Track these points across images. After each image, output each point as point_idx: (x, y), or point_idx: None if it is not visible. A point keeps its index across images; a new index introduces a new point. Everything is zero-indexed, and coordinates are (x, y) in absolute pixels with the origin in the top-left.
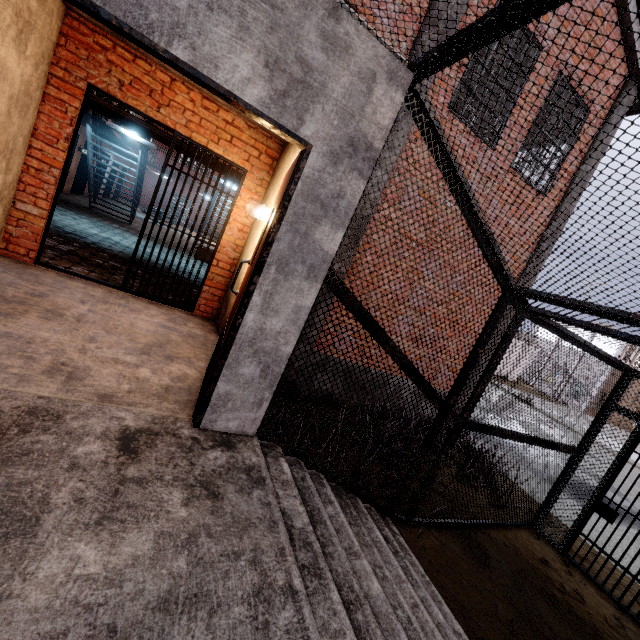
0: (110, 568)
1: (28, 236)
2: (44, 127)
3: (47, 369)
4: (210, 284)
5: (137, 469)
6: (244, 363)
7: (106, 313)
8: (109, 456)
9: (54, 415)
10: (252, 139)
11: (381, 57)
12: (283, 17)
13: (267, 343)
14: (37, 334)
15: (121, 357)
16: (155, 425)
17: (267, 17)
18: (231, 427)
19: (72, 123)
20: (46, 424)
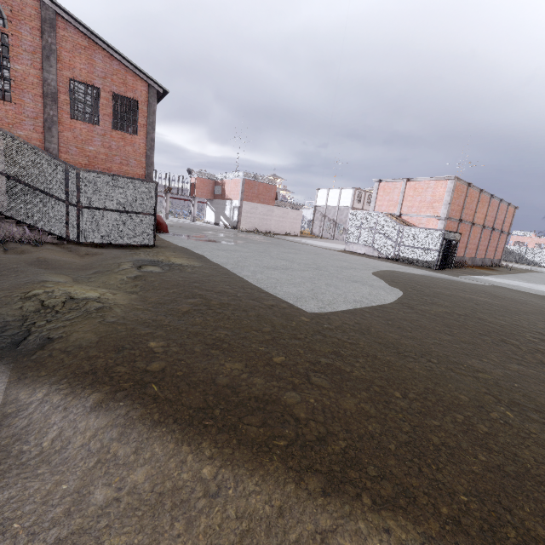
0: None
1: None
2: None
3: None
4: None
5: None
6: None
7: None
8: None
9: None
10: None
11: None
12: None
13: None
14: None
15: None
16: None
17: None
18: None
19: None
20: None
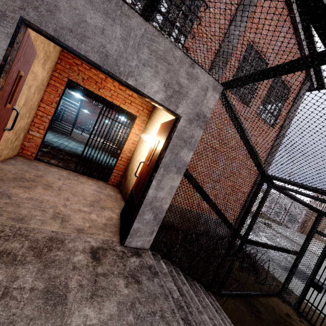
0: (101, 321)
1: (33, 146)
2: (46, 97)
3: (52, 216)
4: (117, 169)
5: (101, 268)
6: (146, 213)
7: (70, 185)
8: (88, 262)
9: (60, 241)
10: (140, 102)
11: (210, 81)
12: (172, 67)
13: (157, 203)
14: (44, 197)
15: (82, 208)
16: (104, 245)
17: (166, 68)
18: (138, 245)
19: (59, 96)
20: (58, 246)
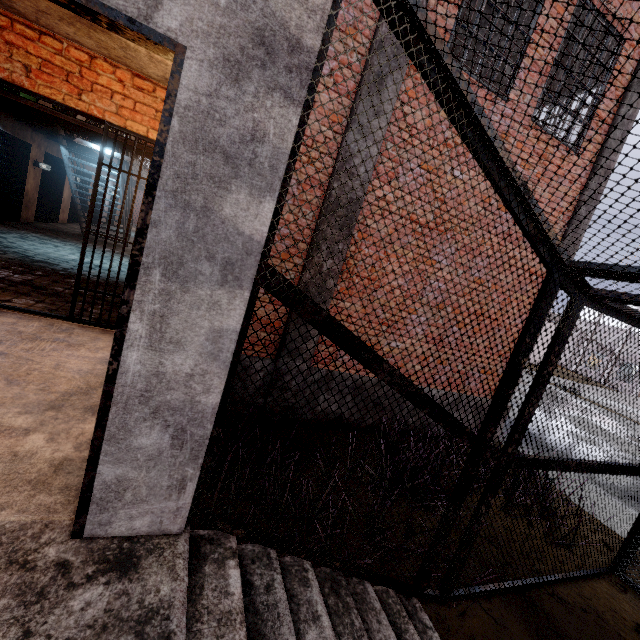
0: None
1: None
2: None
3: None
4: None
5: None
6: (139, 430)
7: (25, 354)
8: None
9: None
10: None
11: None
12: None
13: (173, 394)
14: None
15: (7, 420)
16: None
17: None
18: (139, 527)
19: None
20: None
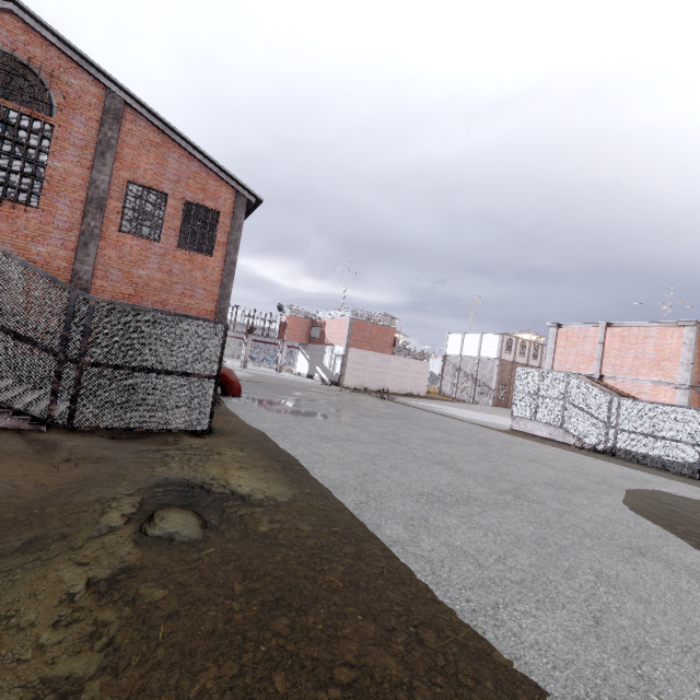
0: None
1: None
2: None
3: None
4: None
5: None
6: None
7: None
8: None
9: None
10: None
11: None
12: None
13: None
14: None
15: None
16: None
17: None
18: None
19: None
20: None
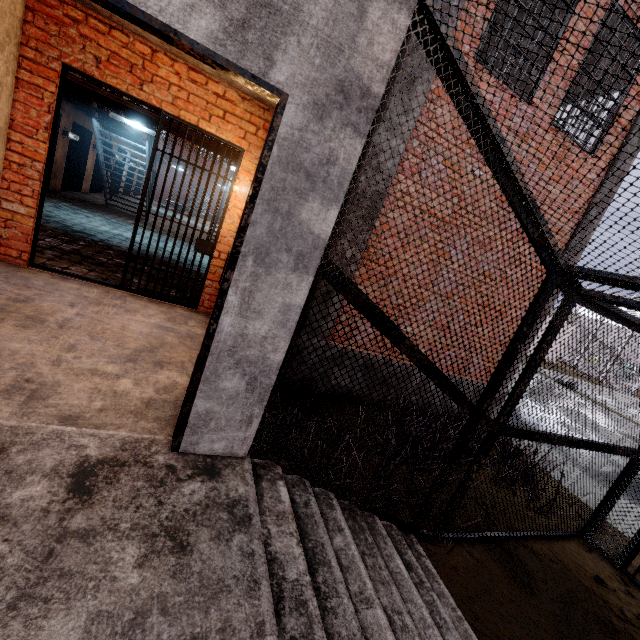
0: None
1: (18, 237)
2: (21, 117)
3: (6, 388)
4: (213, 278)
5: (86, 517)
6: (225, 376)
7: (96, 316)
8: (53, 501)
9: None
10: (247, 113)
11: None
12: None
13: (251, 351)
14: (7, 346)
15: (101, 367)
16: (123, 452)
17: None
18: (217, 449)
19: (50, 110)
20: None
